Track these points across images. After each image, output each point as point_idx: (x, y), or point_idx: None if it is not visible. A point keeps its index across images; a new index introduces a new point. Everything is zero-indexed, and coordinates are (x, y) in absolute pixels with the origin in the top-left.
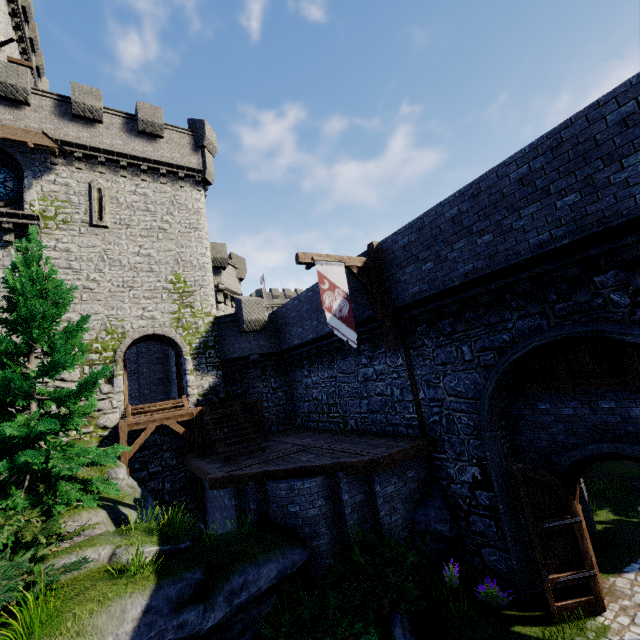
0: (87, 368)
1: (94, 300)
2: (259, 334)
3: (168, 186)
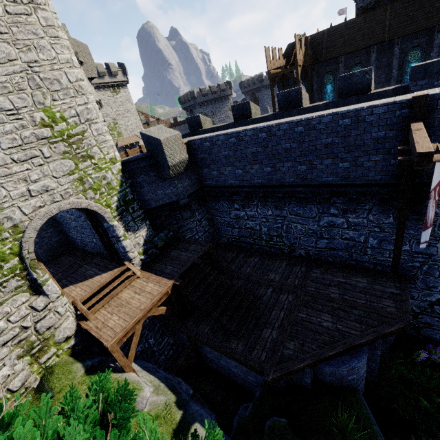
0: None
1: None
2: (181, 174)
3: None
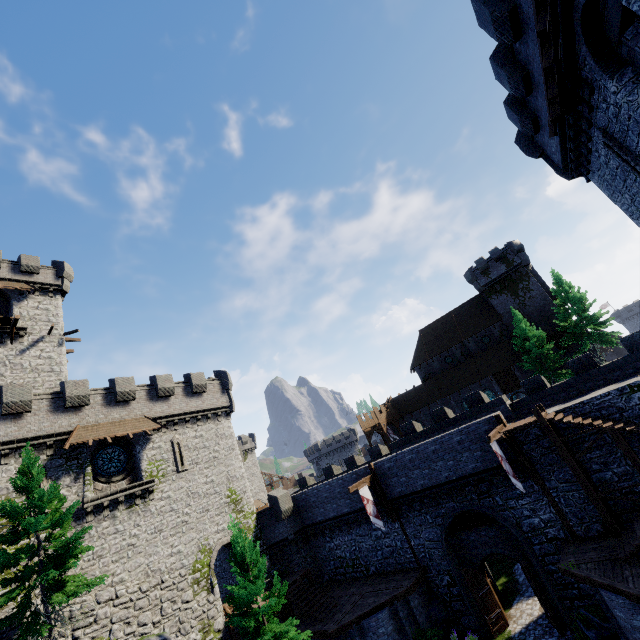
0: (196, 586)
1: (189, 529)
2: (289, 518)
3: (212, 424)
